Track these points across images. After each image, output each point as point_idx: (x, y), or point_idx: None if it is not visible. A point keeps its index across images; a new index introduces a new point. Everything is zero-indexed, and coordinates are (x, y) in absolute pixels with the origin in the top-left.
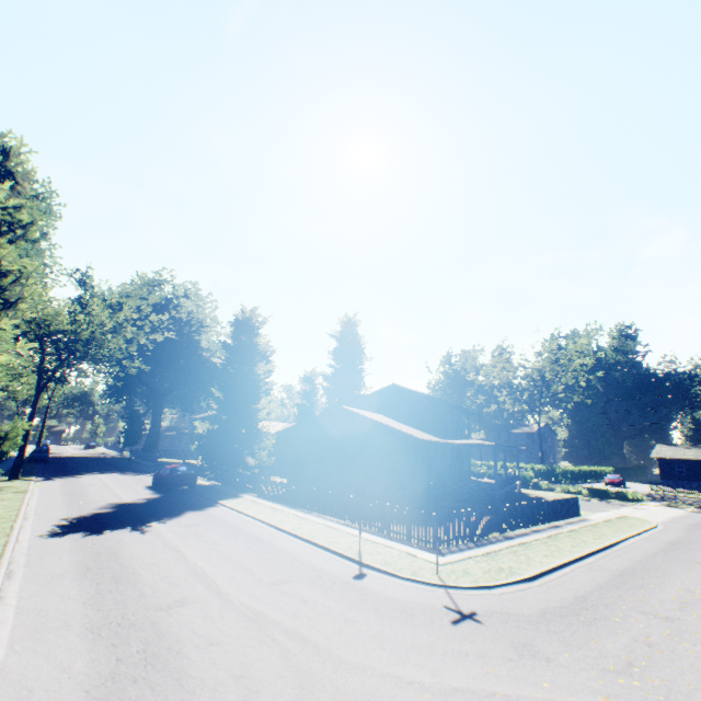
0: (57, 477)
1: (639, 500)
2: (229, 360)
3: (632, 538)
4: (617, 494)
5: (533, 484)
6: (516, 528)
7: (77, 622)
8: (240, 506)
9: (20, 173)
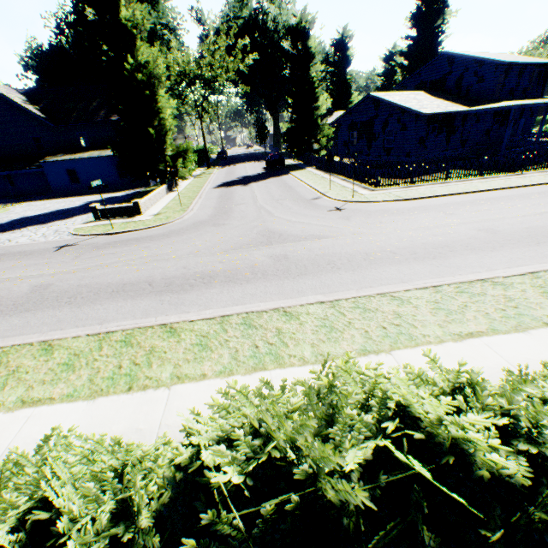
0: (226, 166)
1: None
2: (292, 70)
3: None
4: None
5: None
6: (467, 178)
7: (212, 207)
8: (297, 174)
9: None
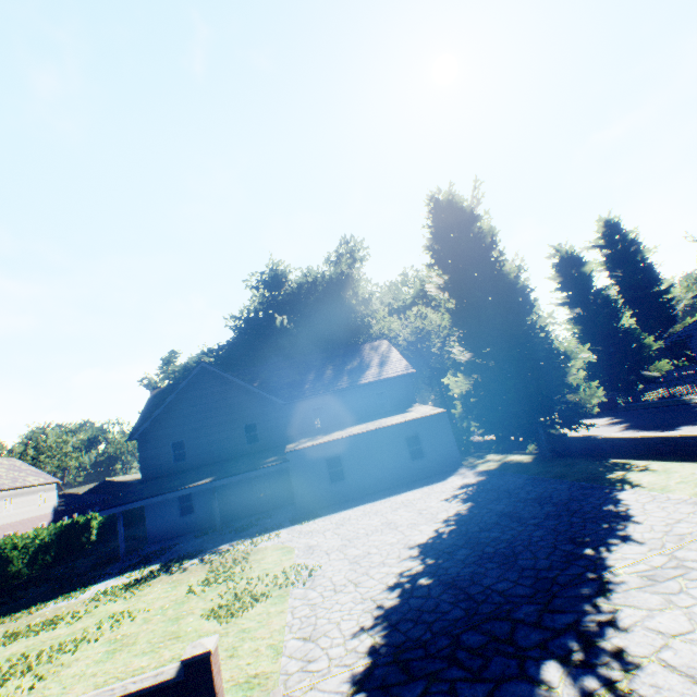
0: None
1: None
2: (568, 298)
3: None
4: None
5: None
6: None
7: None
8: None
9: (473, 205)
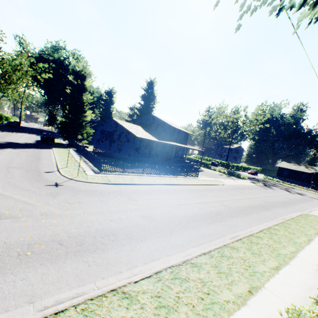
0: (7, 132)
1: (244, 178)
2: (72, 91)
3: (198, 185)
4: (237, 175)
5: (209, 167)
6: (153, 174)
7: None
8: (57, 150)
9: None
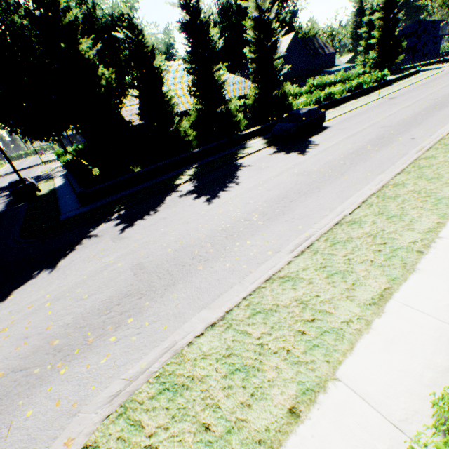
0: None
1: None
2: (367, 30)
3: None
4: None
5: None
6: None
7: None
8: None
9: None
